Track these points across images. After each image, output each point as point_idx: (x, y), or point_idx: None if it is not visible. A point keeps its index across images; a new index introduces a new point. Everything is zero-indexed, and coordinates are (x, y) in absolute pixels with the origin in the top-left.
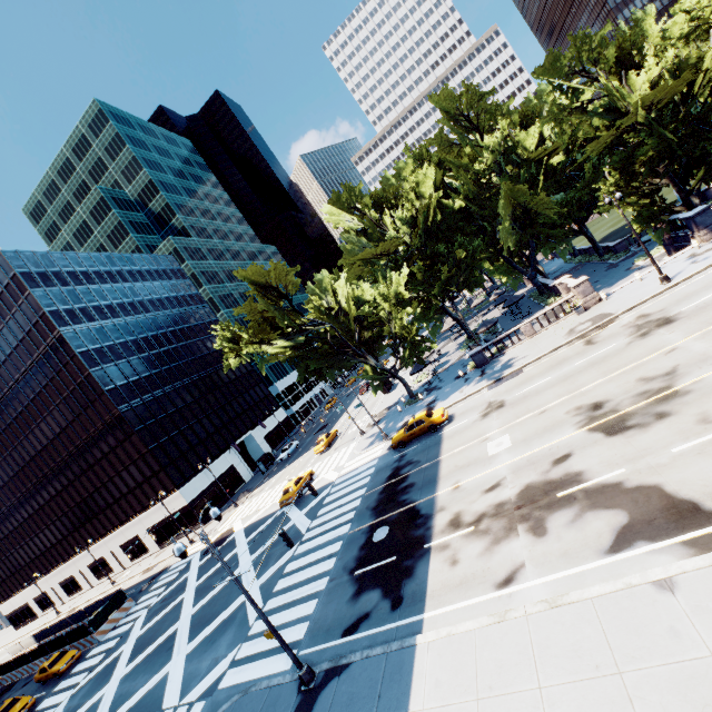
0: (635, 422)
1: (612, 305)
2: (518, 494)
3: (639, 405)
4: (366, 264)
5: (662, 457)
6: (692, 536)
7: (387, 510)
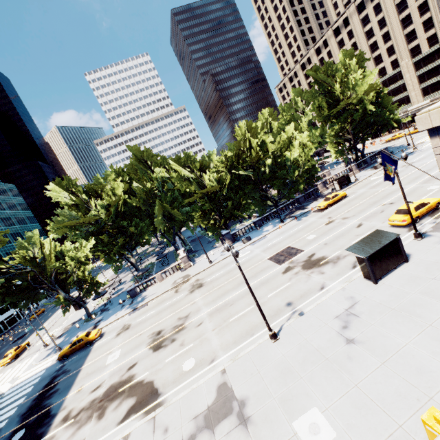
0: (165, 343)
1: (193, 270)
2: (105, 392)
3: (171, 333)
4: (71, 229)
5: (162, 364)
6: (148, 408)
7: (31, 414)
